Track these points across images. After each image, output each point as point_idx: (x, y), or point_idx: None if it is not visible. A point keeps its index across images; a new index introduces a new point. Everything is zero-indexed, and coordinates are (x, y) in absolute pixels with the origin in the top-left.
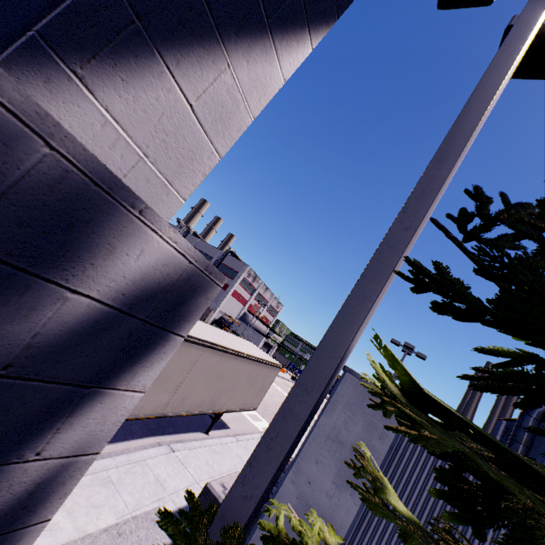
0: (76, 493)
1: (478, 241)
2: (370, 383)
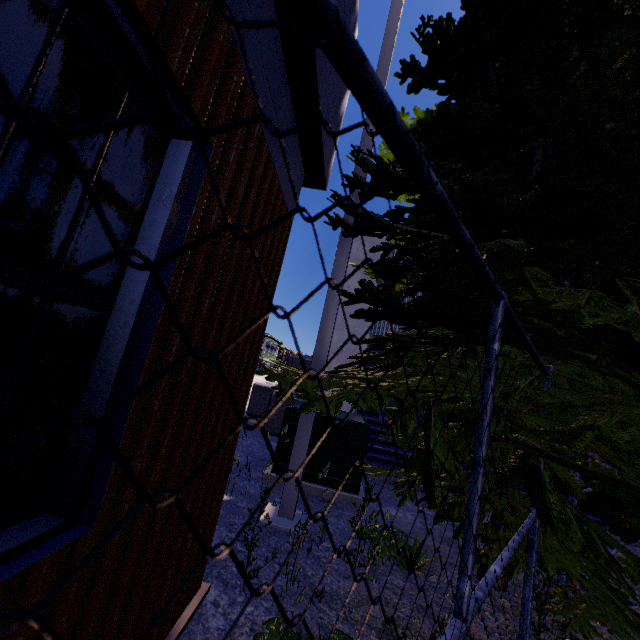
0: None
1: (422, 37)
2: None
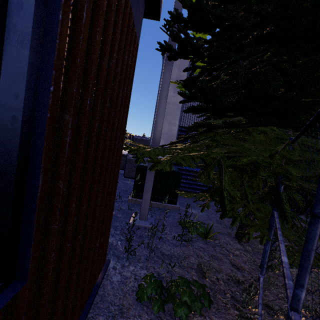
0: None
1: None
2: None
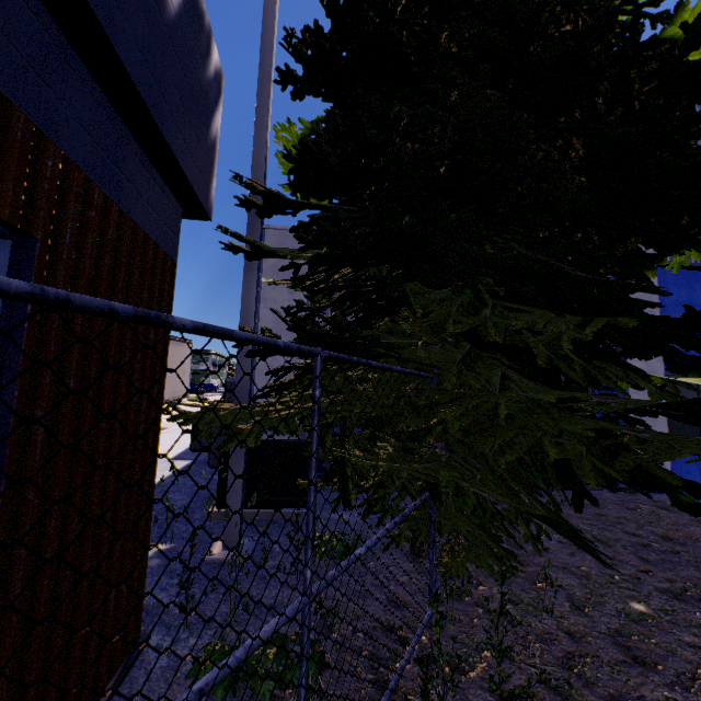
0: None
1: (291, 47)
2: (283, 228)
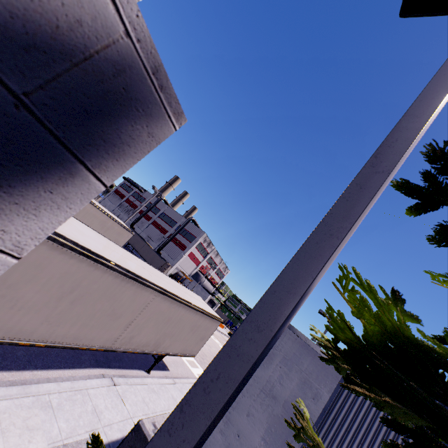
0: (14, 413)
1: None
2: (308, 341)
